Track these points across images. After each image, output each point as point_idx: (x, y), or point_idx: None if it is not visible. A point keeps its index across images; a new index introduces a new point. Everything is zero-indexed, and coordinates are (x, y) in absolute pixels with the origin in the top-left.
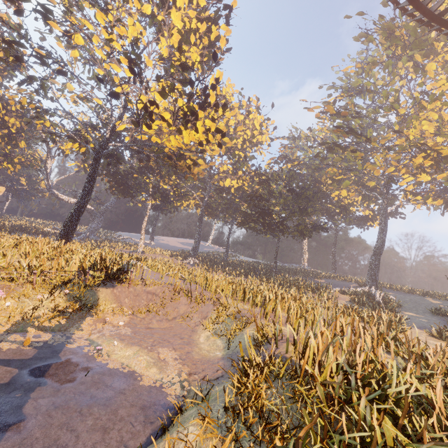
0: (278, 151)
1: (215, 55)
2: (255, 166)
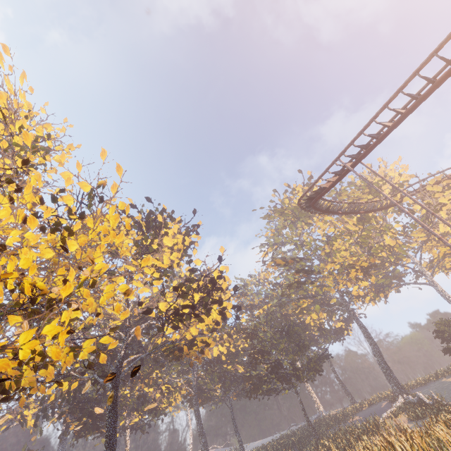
0: (239, 302)
1: (219, 258)
2: (231, 324)
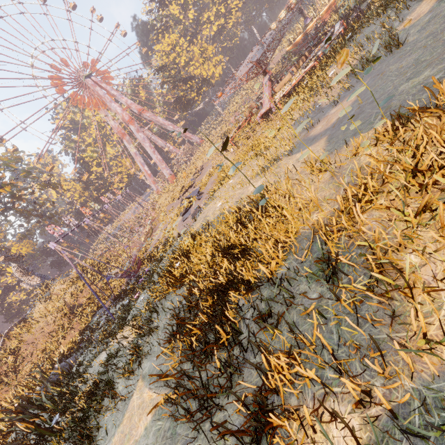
0: None
1: None
2: None
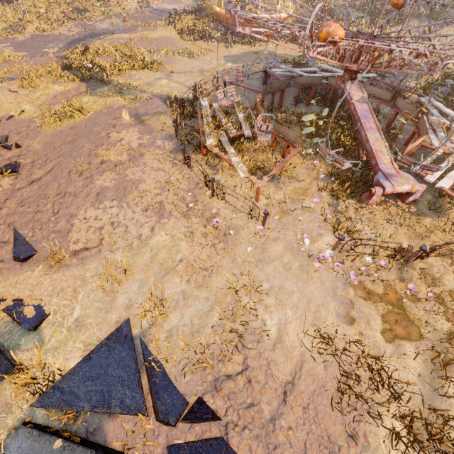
0: None
1: None
2: None
